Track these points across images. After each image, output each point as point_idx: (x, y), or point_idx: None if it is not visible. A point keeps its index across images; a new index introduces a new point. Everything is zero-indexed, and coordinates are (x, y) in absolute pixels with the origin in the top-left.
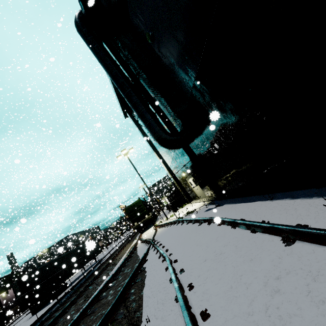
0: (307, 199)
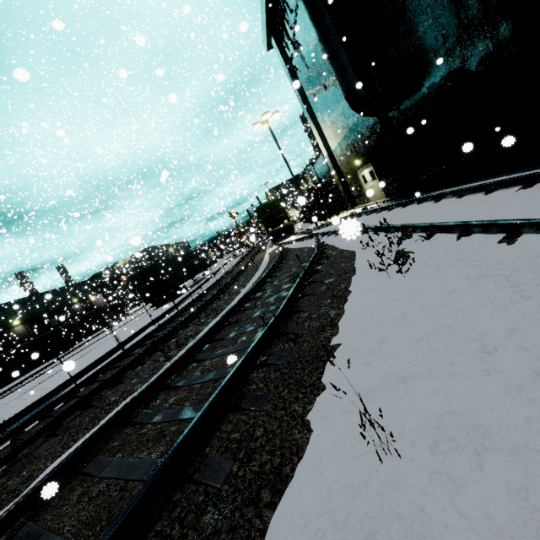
0: (518, 174)
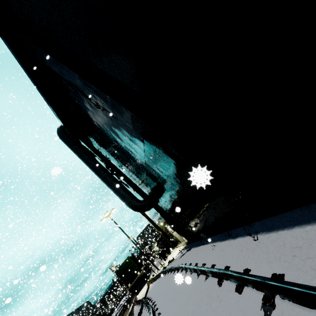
0: (214, 243)
